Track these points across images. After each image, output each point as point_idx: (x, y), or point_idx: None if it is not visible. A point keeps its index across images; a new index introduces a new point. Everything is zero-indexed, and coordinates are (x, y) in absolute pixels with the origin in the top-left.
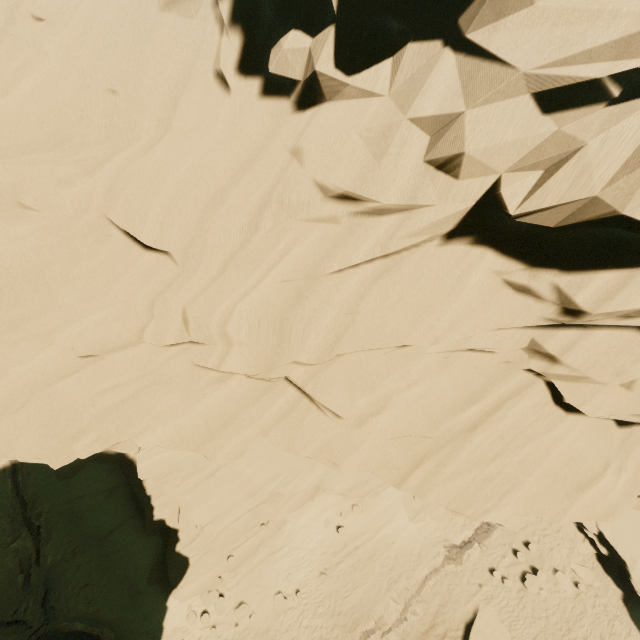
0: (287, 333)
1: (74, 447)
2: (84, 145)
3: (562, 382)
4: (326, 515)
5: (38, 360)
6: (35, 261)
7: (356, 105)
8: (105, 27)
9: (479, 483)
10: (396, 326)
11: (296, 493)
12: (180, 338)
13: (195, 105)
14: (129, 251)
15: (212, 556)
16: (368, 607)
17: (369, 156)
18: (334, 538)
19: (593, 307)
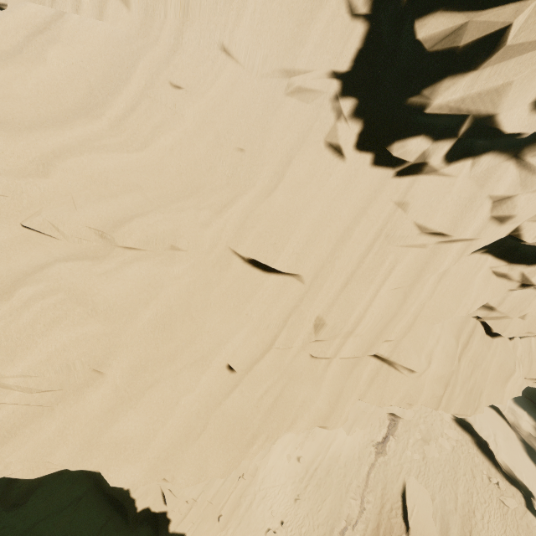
0: (390, 322)
1: (250, 452)
2: (213, 191)
3: (491, 321)
4: (287, 451)
5: (202, 384)
6: (184, 295)
7: (446, 180)
8: (240, 101)
9: (469, 392)
10: (448, 307)
11: None
12: (307, 339)
13: (307, 163)
14: (251, 275)
15: (206, 523)
16: (337, 511)
17: (458, 211)
18: (297, 468)
19: None
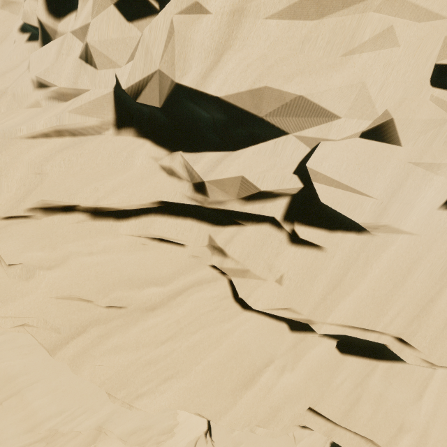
0: None
1: None
2: None
3: (237, 278)
4: None
5: None
6: None
7: (61, 37)
8: None
9: (142, 364)
10: (70, 186)
11: (79, 435)
12: None
13: (1, 53)
14: None
15: None
16: None
17: (55, 58)
18: None
19: (202, 177)
